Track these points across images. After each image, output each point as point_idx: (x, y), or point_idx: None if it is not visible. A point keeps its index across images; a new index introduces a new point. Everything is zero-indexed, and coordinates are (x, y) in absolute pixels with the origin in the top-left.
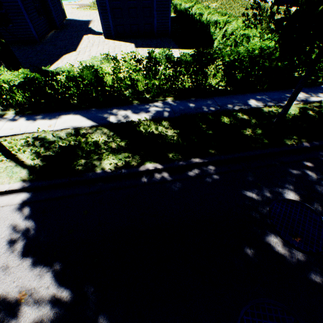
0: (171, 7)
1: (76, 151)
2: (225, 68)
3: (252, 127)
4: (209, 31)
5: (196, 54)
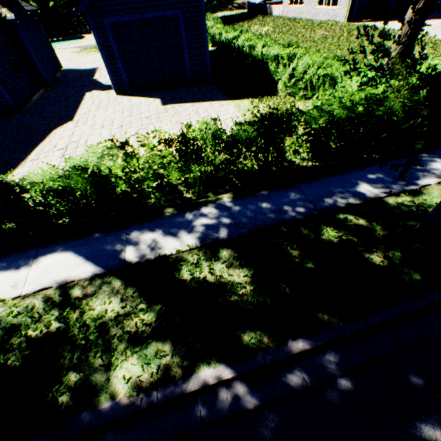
0: (208, 38)
1: (60, 352)
2: (313, 138)
3: (381, 245)
4: (268, 69)
5: (261, 122)
